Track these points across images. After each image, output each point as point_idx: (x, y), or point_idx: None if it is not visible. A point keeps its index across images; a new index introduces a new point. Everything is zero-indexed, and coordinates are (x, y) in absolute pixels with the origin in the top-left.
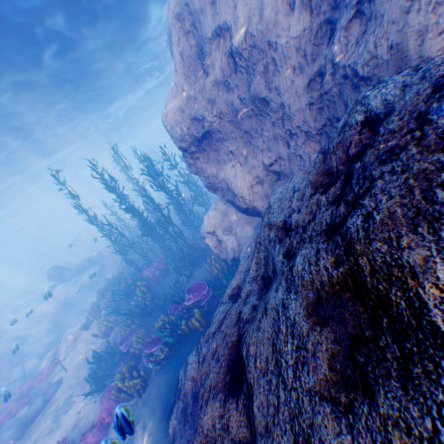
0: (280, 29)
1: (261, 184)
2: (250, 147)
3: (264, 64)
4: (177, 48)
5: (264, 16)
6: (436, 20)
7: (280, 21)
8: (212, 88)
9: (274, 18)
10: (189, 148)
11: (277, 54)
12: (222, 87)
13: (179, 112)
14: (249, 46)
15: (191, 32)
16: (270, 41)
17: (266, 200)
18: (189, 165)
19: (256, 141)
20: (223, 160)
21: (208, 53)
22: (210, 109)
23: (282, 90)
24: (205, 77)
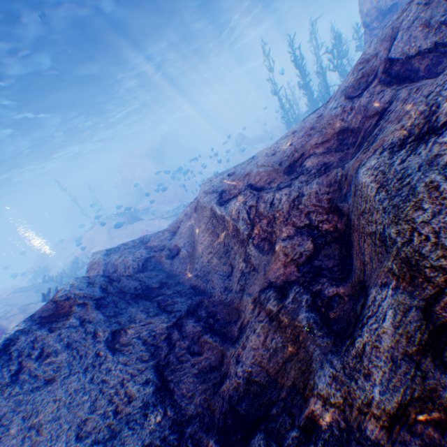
0: None
1: None
2: None
3: None
4: None
5: None
6: None
7: None
8: None
9: None
10: (369, 23)
11: None
12: None
13: None
14: None
15: None
16: None
17: None
18: (364, 42)
19: None
20: None
21: None
22: None
23: None
24: None
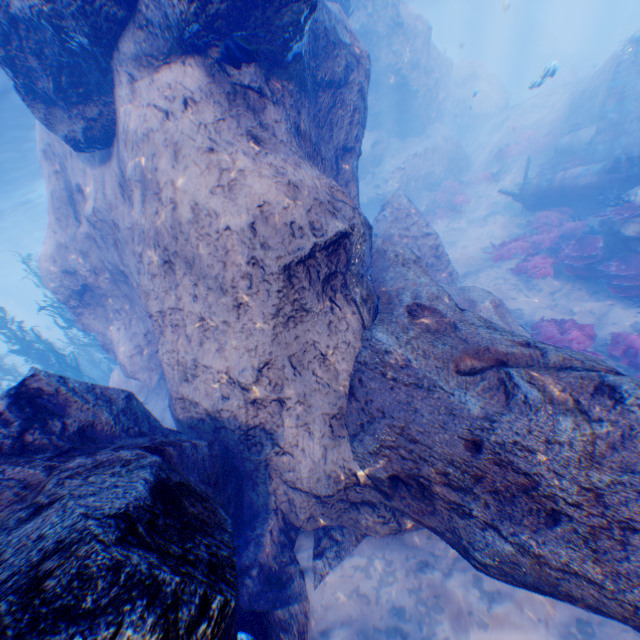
0: (119, 213)
1: (143, 355)
2: (134, 310)
3: (115, 239)
4: (49, 185)
5: (106, 194)
6: (153, 286)
7: (119, 204)
8: (86, 240)
9: (114, 199)
10: (67, 301)
11: (121, 235)
12: (95, 242)
13: (51, 260)
14: (99, 217)
15: (62, 173)
16: (114, 219)
17: (149, 373)
18: (74, 318)
19: (136, 307)
20: (112, 317)
21: (79, 201)
22: (85, 263)
23: (133, 270)
24: (78, 225)
